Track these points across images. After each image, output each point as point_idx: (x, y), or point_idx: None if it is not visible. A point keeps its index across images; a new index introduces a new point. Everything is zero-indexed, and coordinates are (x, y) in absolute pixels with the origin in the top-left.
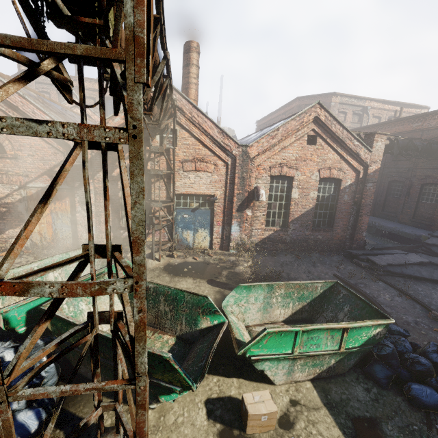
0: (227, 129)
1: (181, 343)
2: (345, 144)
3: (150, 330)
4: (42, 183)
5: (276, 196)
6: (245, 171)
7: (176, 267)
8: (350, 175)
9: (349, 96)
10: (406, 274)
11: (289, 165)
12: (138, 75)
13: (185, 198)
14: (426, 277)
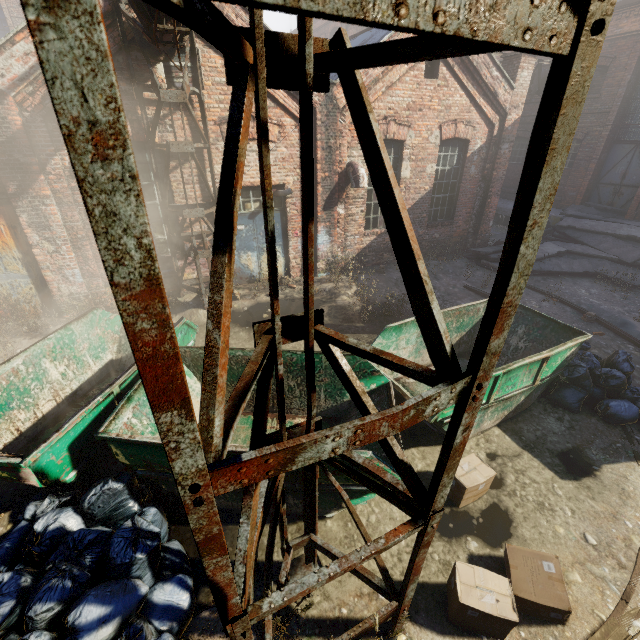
0: None
1: (325, 424)
2: (481, 75)
3: (271, 418)
4: None
5: None
6: (332, 135)
7: (248, 314)
8: (480, 132)
9: None
10: (545, 270)
11: (398, 120)
12: None
13: None
14: (566, 271)
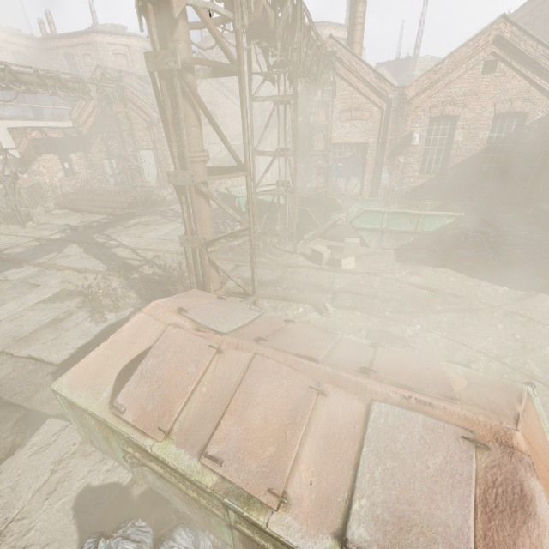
0: (429, 59)
1: None
2: (539, 64)
3: None
4: (238, 142)
5: (435, 140)
6: (400, 115)
7: None
8: (542, 106)
9: None
10: None
11: (455, 103)
12: (297, 76)
13: (340, 147)
14: None
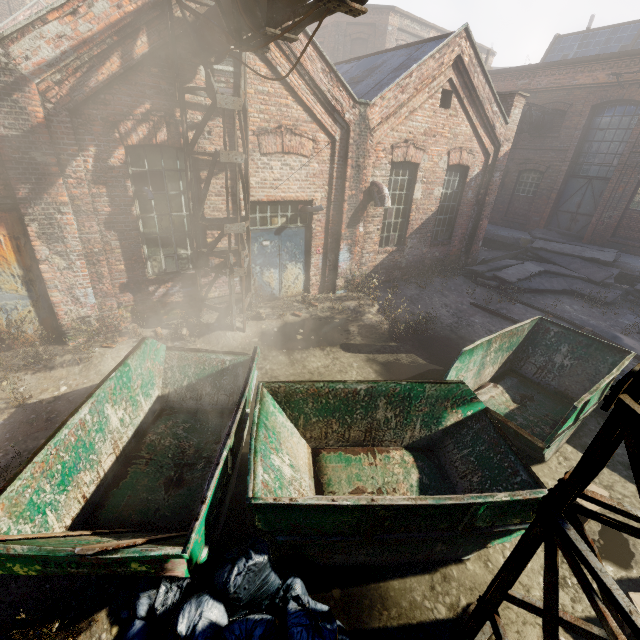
0: None
1: (421, 455)
2: (484, 109)
3: (364, 453)
4: None
5: (393, 196)
6: (362, 154)
7: (280, 335)
8: (478, 160)
9: (411, 17)
10: (533, 288)
11: (416, 144)
12: None
13: (263, 209)
14: (549, 289)
